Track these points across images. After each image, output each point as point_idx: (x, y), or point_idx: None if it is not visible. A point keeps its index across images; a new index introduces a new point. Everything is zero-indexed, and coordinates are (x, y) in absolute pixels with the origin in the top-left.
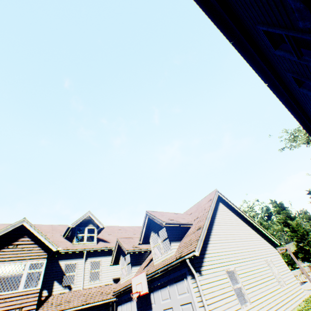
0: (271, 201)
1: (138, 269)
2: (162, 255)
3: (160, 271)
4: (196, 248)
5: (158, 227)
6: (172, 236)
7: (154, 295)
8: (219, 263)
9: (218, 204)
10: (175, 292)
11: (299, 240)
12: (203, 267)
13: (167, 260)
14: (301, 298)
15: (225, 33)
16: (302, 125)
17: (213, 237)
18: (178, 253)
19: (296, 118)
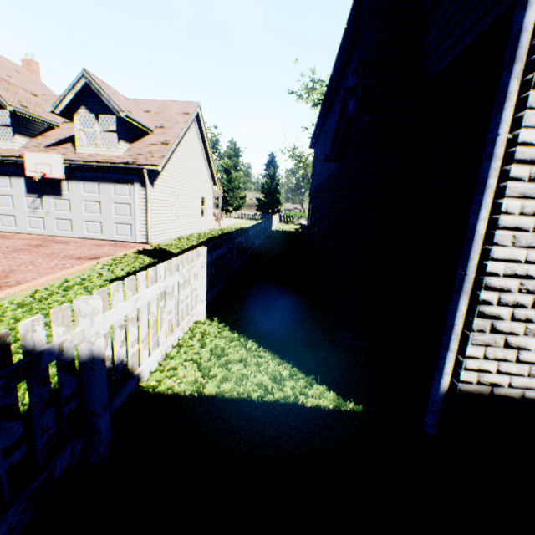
0: (233, 142)
1: (27, 142)
2: (98, 149)
3: (95, 166)
4: (161, 165)
5: (100, 109)
6: (124, 134)
7: (70, 184)
8: (170, 184)
9: (192, 123)
10: (110, 191)
11: (227, 191)
12: (157, 182)
13: (110, 158)
14: (209, 228)
15: (350, 19)
16: (320, 115)
17: (173, 159)
18: (131, 159)
19: (322, 108)
